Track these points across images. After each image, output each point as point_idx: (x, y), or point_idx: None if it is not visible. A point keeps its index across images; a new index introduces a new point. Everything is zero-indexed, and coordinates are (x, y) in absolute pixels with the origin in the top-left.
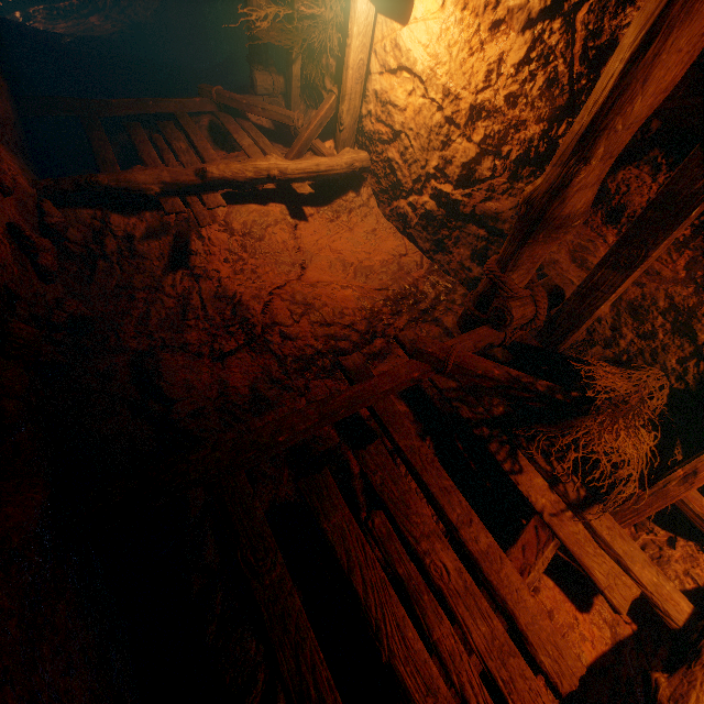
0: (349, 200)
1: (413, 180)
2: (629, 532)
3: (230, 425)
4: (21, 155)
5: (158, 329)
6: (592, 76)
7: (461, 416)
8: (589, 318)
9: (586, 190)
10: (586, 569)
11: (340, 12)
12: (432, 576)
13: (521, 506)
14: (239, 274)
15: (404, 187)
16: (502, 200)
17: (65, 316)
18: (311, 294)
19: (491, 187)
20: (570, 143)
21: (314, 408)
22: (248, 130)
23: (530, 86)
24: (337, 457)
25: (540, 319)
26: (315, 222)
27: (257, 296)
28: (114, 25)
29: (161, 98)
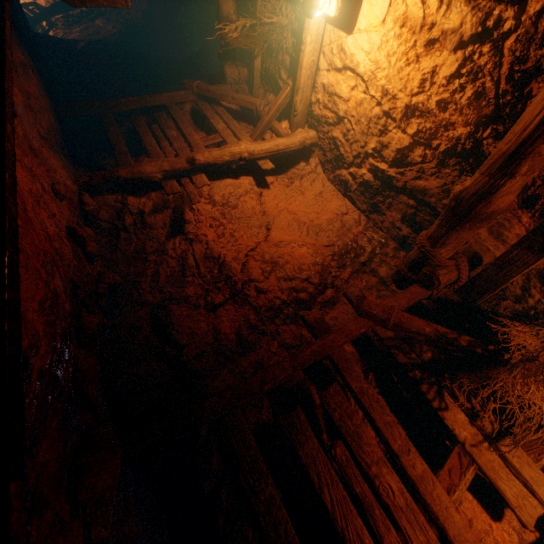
0: (300, 169)
1: (353, 156)
2: (533, 455)
3: (223, 364)
4: (61, 152)
5: (166, 284)
6: (516, 94)
7: (398, 361)
8: (504, 284)
9: (509, 195)
10: (500, 491)
11: (294, 19)
12: (381, 495)
13: (444, 429)
14: (221, 238)
15: (345, 160)
16: (430, 180)
17: (106, 286)
18: (276, 253)
19: (421, 169)
20: (497, 159)
21: (288, 361)
22: (221, 115)
23: (460, 96)
24: (303, 390)
25: (462, 282)
26: (275, 189)
27: (237, 258)
28: (114, 26)
29: (155, 94)
